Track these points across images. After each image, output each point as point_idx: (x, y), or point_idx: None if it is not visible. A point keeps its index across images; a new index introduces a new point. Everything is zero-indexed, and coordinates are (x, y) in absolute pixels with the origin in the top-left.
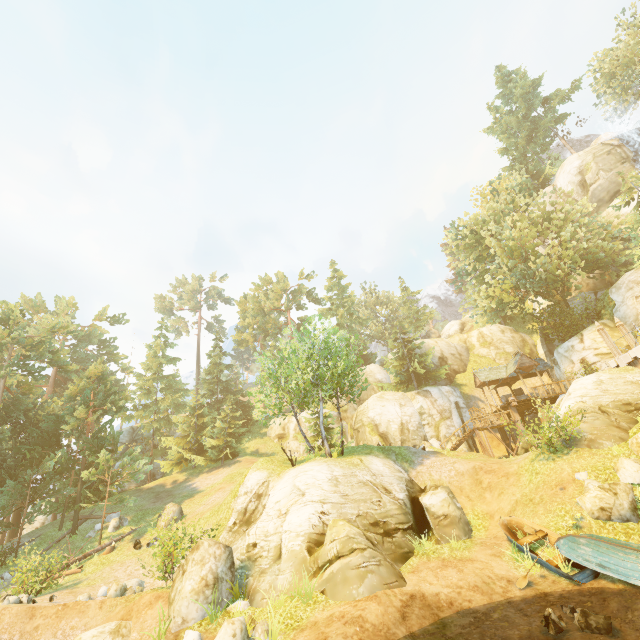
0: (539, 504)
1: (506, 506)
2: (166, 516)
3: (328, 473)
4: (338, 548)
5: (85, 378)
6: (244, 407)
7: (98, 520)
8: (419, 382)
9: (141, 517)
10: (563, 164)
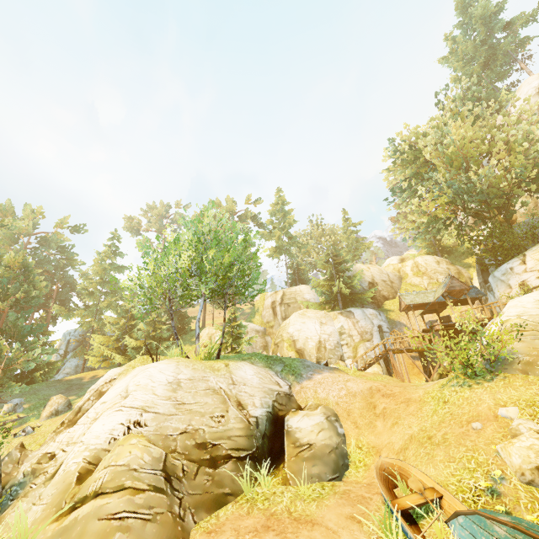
0: (439, 446)
1: (397, 441)
2: (49, 407)
3: (172, 374)
4: (104, 480)
5: (5, 267)
6: (183, 317)
7: (1, 404)
8: (346, 304)
9: (38, 406)
10: (520, 86)
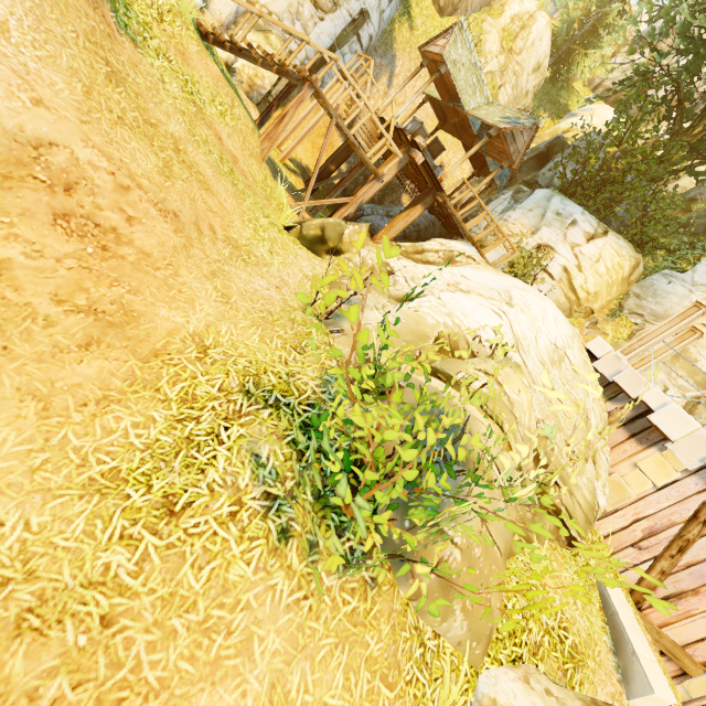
0: None
1: None
2: None
3: None
4: None
5: None
6: None
7: None
8: None
9: None
10: None
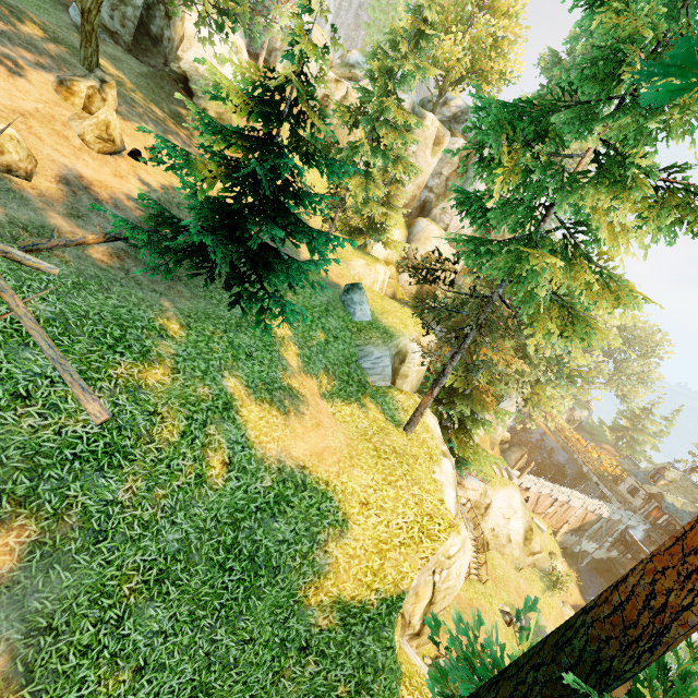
0: None
1: None
2: None
3: None
4: None
5: None
6: None
7: None
8: None
9: None
10: None
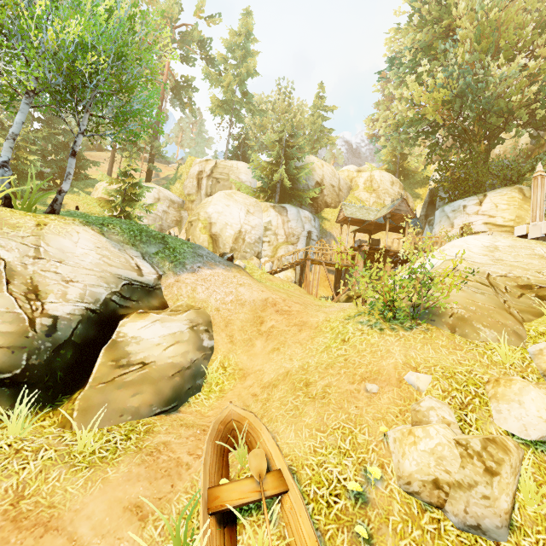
0: (315, 401)
1: (270, 373)
2: None
3: None
4: None
5: None
6: (78, 157)
7: None
8: (283, 199)
9: None
10: None
